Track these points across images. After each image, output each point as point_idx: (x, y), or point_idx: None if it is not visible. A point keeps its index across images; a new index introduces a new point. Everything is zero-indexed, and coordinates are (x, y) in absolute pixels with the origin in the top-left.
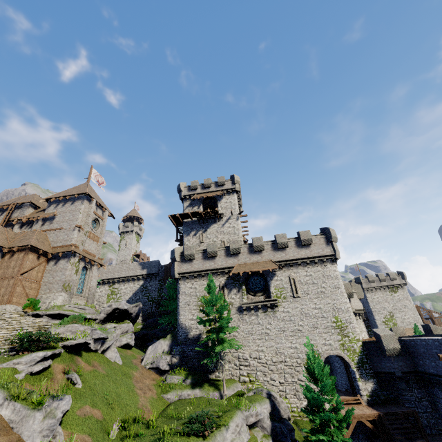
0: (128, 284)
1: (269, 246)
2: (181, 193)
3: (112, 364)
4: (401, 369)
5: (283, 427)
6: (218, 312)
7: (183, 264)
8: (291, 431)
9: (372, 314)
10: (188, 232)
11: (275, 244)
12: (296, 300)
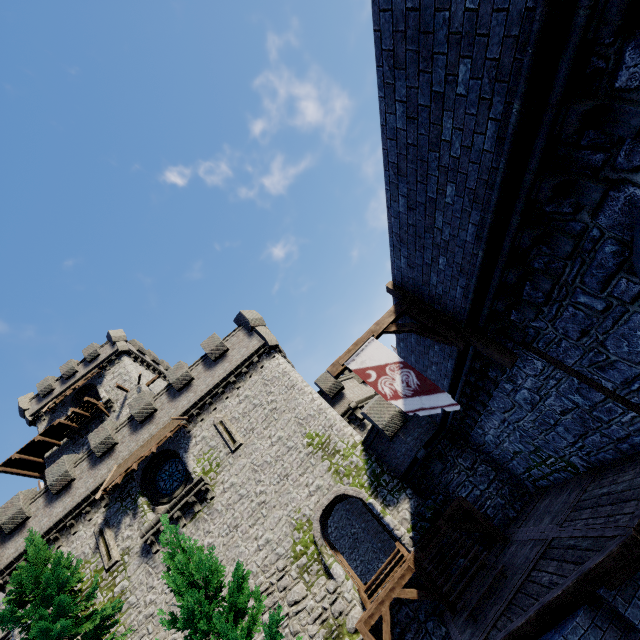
0: None
1: (164, 397)
2: (25, 415)
3: None
4: (421, 441)
5: None
6: (44, 603)
7: (6, 547)
8: None
9: None
10: None
11: (174, 388)
12: (238, 453)
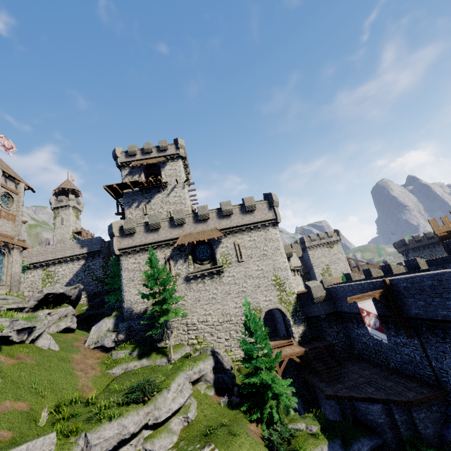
0: (66, 265)
1: (215, 214)
2: (117, 160)
3: (45, 352)
4: (325, 312)
5: (225, 377)
6: (162, 284)
7: (123, 239)
8: (233, 378)
9: (313, 268)
10: (129, 204)
11: (221, 212)
12: (241, 264)
